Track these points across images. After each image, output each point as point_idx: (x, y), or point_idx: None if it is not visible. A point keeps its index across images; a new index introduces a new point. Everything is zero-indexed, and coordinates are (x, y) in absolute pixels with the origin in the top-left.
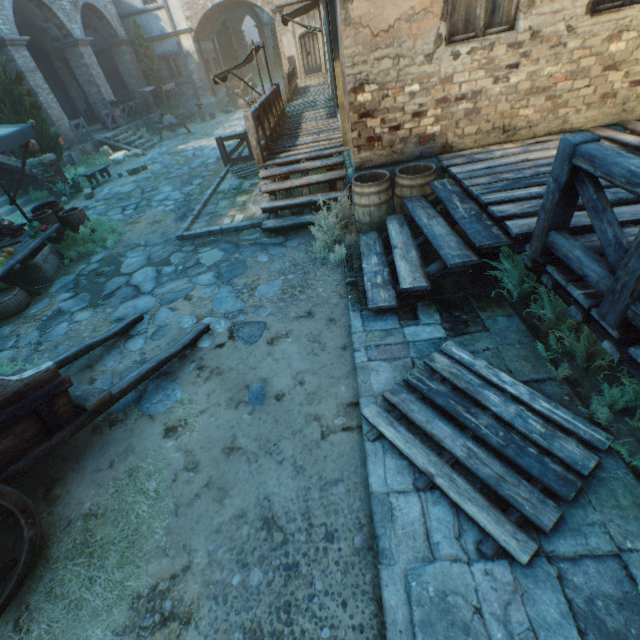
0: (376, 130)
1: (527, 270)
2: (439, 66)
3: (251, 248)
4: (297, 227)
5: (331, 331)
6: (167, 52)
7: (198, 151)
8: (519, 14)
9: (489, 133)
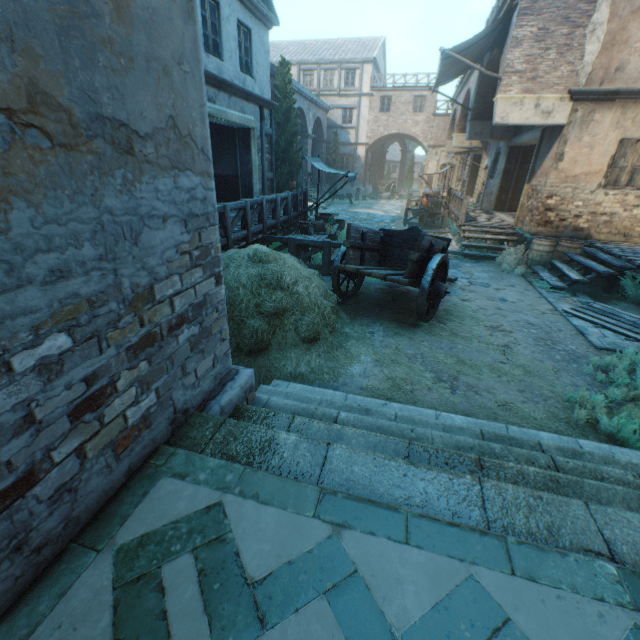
0: (551, 218)
1: (639, 286)
2: (595, 197)
3: (457, 260)
4: (481, 259)
5: (528, 292)
6: (345, 153)
7: (370, 214)
8: None
9: (615, 235)
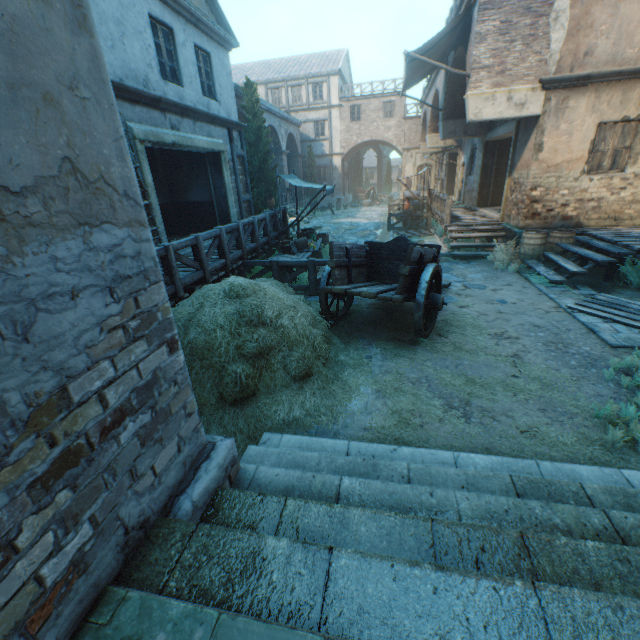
0: (538, 210)
1: None
2: (580, 184)
3: (447, 263)
4: (472, 258)
5: (527, 290)
6: (321, 165)
7: (353, 223)
8: (626, 166)
9: (605, 220)
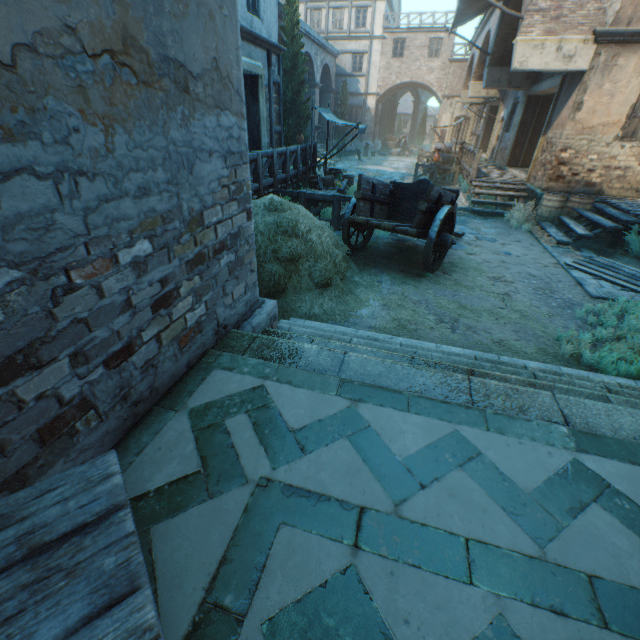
0: (563, 173)
1: None
2: (611, 150)
3: (465, 217)
4: (490, 215)
5: (533, 247)
6: (354, 104)
7: (379, 171)
8: None
9: (627, 190)
